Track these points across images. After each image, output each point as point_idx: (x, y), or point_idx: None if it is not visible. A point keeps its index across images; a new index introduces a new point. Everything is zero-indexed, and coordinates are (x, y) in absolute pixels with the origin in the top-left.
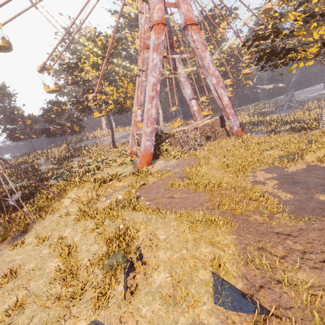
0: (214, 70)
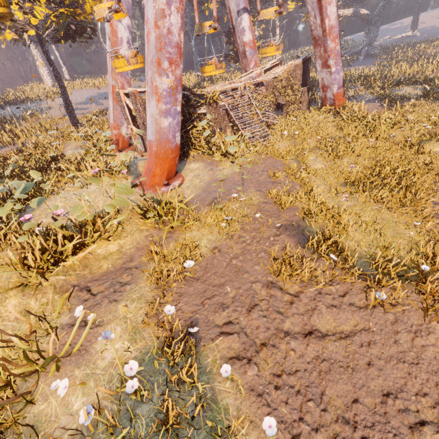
0: None
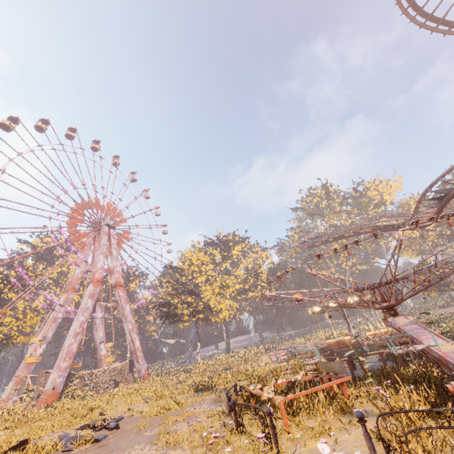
0: (131, 318)
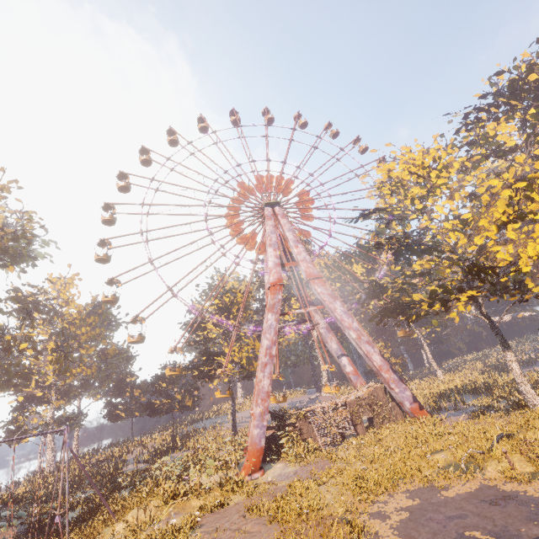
0: (350, 322)
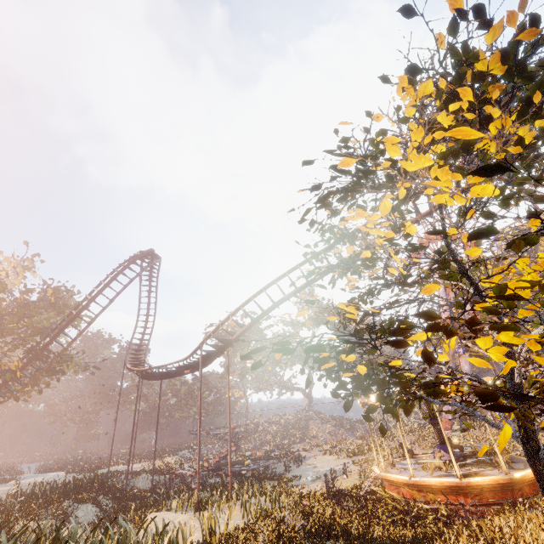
0: None
